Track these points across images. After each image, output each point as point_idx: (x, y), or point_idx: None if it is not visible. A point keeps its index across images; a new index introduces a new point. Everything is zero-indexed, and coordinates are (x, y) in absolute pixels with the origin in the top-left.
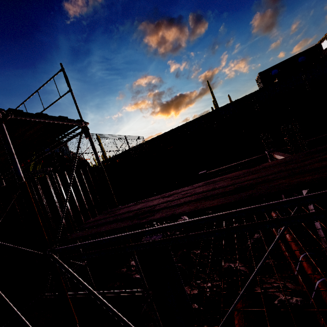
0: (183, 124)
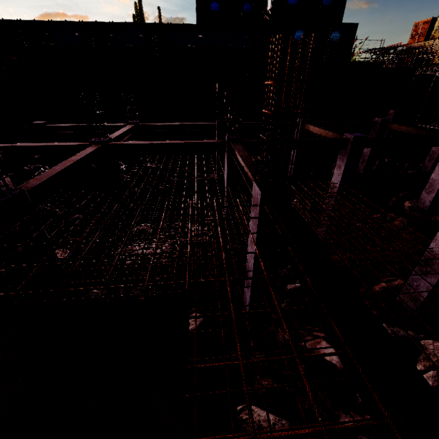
0: (43, 21)
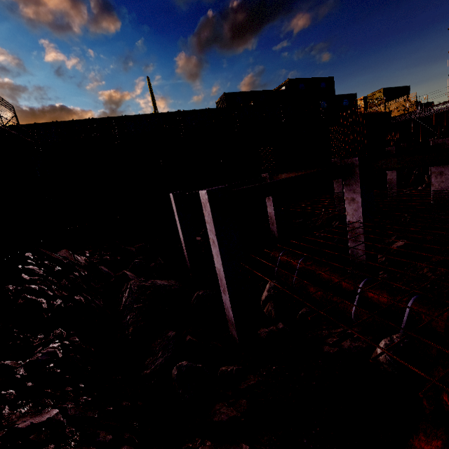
0: (117, 117)
